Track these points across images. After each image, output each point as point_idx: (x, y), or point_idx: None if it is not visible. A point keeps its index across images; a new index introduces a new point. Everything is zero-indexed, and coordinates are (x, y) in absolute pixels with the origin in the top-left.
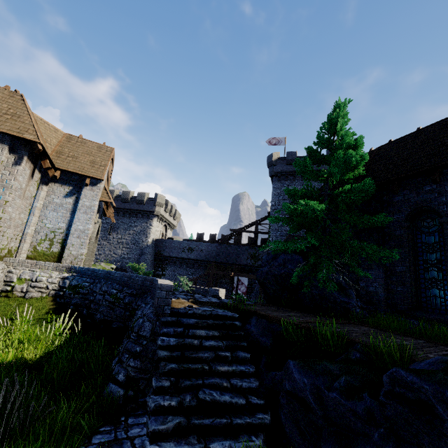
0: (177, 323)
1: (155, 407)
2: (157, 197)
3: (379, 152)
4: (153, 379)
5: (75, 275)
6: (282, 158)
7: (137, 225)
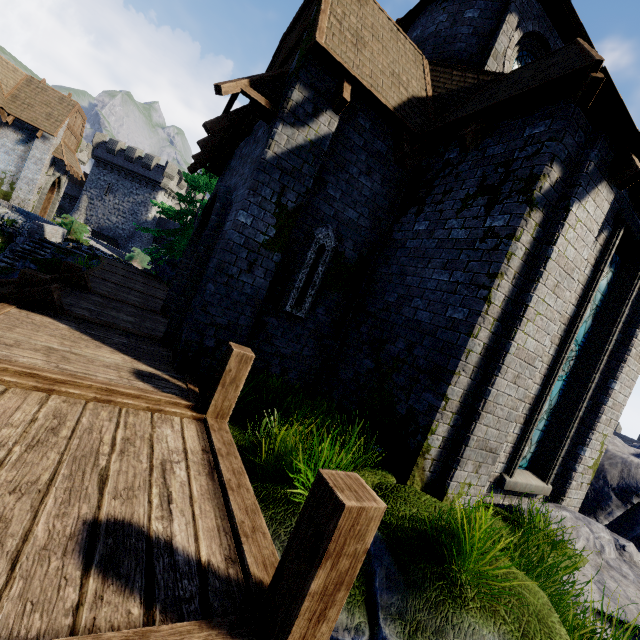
0: (40, 244)
1: (0, 259)
2: (167, 166)
3: None
4: (7, 254)
5: (14, 213)
6: None
7: (139, 194)
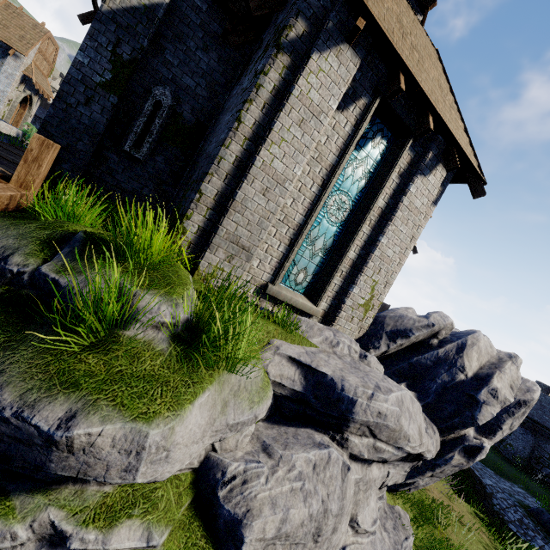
0: None
1: None
2: None
3: None
4: None
5: None
6: None
7: None
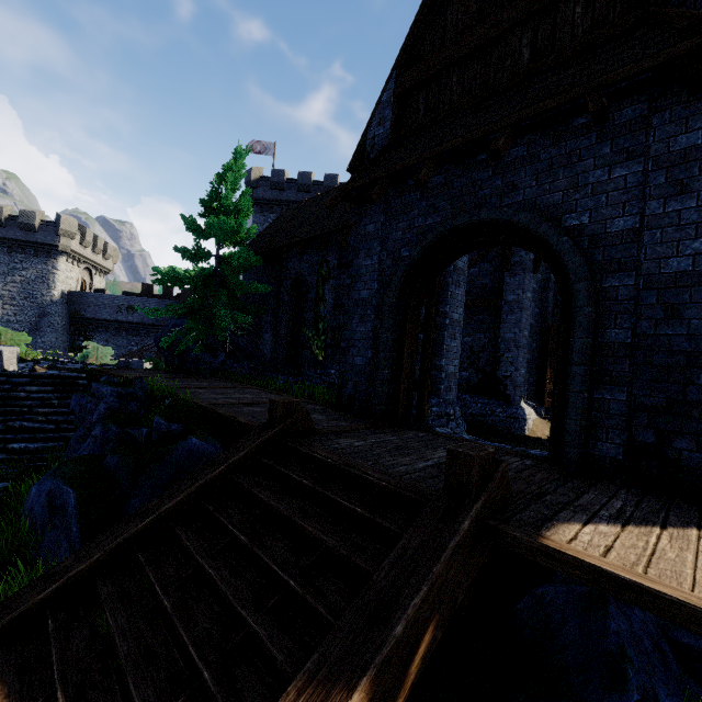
0: (7, 383)
1: None
2: (61, 220)
3: (302, 208)
4: None
5: None
6: (266, 178)
7: (28, 268)
